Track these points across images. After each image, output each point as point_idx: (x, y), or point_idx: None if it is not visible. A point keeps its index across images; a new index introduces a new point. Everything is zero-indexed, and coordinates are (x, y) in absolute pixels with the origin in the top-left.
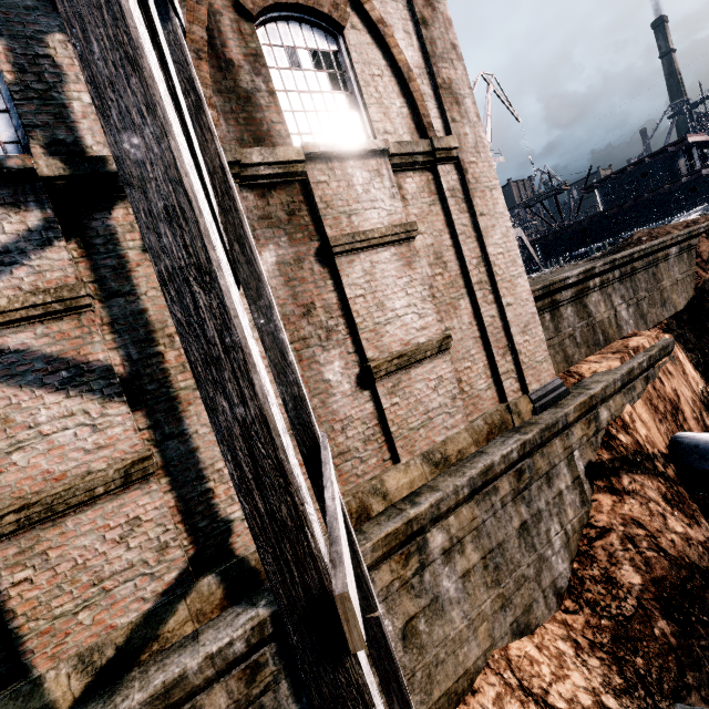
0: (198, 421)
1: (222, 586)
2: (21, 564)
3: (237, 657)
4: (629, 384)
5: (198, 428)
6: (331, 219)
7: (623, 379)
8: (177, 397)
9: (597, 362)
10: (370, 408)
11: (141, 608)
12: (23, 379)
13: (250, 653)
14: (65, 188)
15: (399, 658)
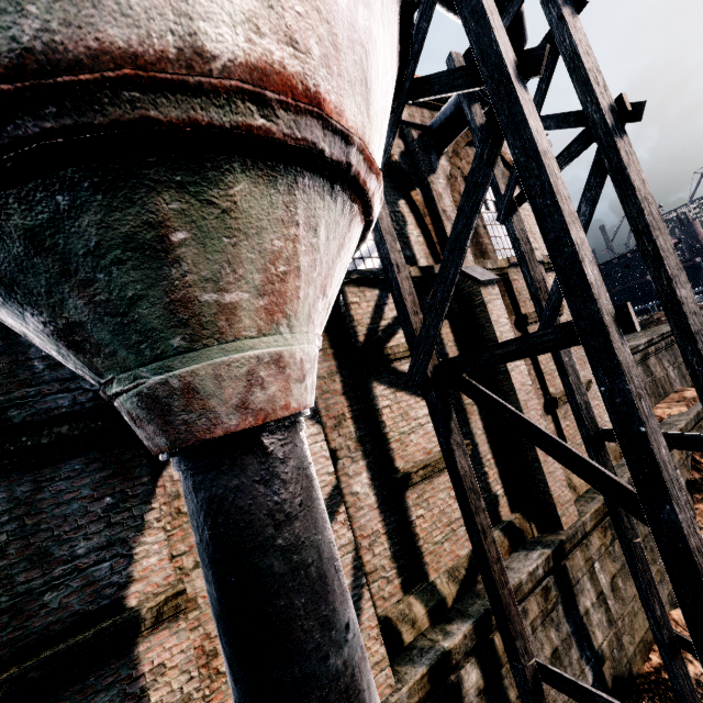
0: (476, 426)
1: (506, 538)
2: (419, 505)
3: (539, 579)
4: (697, 424)
5: (476, 430)
6: (522, 302)
7: (694, 419)
8: (466, 409)
9: (668, 408)
10: (552, 427)
11: (469, 546)
12: (411, 390)
13: (543, 579)
14: (418, 283)
15: (612, 605)
